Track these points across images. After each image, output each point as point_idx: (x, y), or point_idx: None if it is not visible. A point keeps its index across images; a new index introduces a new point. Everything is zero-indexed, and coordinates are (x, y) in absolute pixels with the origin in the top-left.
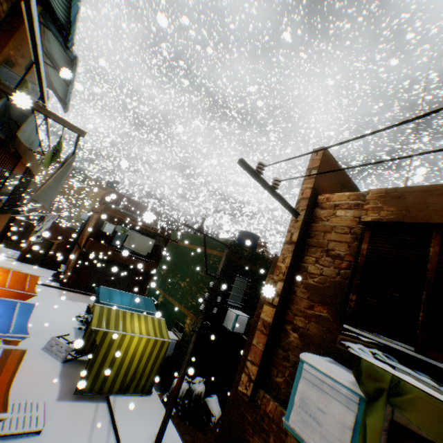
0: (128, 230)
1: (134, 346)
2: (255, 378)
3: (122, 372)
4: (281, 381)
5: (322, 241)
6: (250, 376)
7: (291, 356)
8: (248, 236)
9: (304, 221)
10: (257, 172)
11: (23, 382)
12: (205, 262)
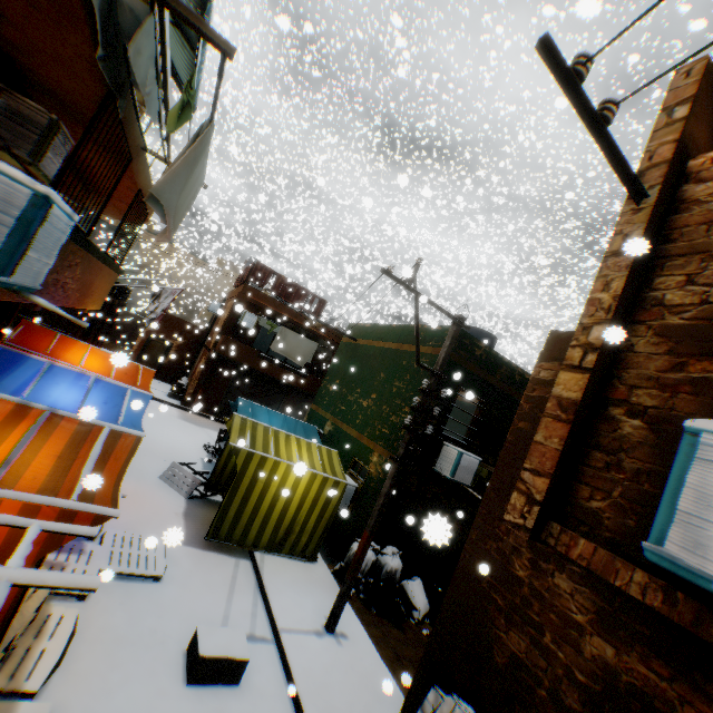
0: (277, 326)
1: (292, 482)
2: (544, 499)
3: (273, 519)
4: (601, 507)
5: (703, 240)
6: (532, 496)
7: (626, 461)
8: (475, 335)
9: (654, 209)
10: (572, 74)
11: (134, 513)
12: (417, 344)
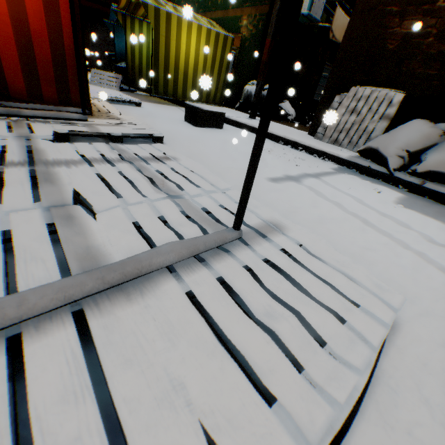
0: None
1: (195, 40)
2: None
3: (190, 75)
4: None
5: None
6: None
7: None
8: None
9: None
10: None
11: None
12: None
